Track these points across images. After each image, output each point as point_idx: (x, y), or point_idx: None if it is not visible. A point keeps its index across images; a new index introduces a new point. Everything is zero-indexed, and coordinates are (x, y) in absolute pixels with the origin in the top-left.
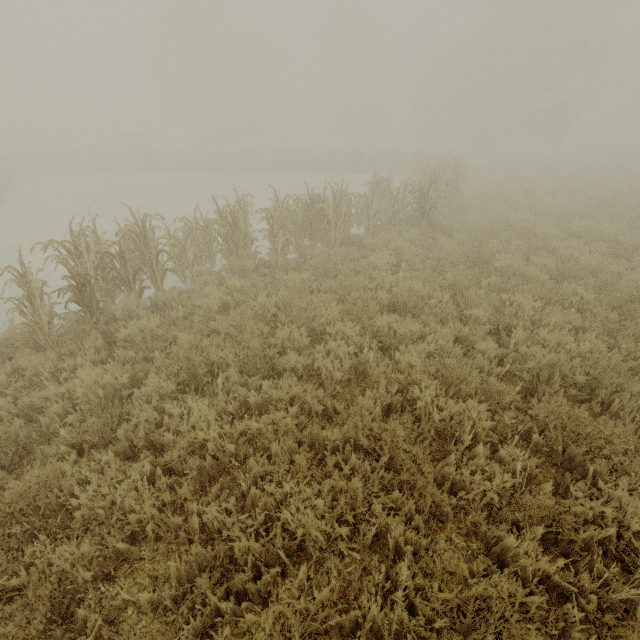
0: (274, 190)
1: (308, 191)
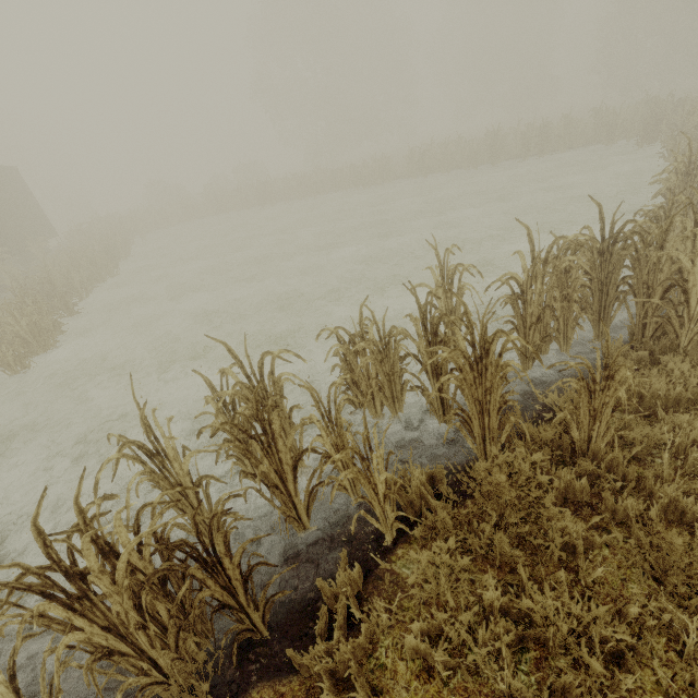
0: (527, 231)
1: (602, 217)
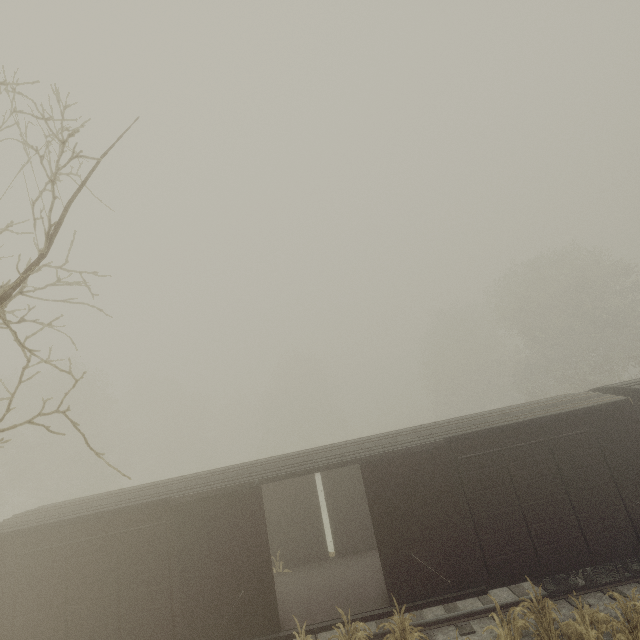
0: None
1: None
